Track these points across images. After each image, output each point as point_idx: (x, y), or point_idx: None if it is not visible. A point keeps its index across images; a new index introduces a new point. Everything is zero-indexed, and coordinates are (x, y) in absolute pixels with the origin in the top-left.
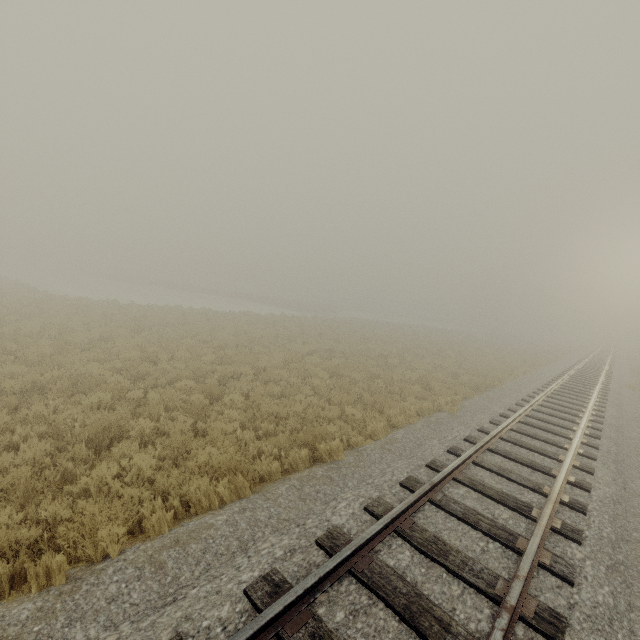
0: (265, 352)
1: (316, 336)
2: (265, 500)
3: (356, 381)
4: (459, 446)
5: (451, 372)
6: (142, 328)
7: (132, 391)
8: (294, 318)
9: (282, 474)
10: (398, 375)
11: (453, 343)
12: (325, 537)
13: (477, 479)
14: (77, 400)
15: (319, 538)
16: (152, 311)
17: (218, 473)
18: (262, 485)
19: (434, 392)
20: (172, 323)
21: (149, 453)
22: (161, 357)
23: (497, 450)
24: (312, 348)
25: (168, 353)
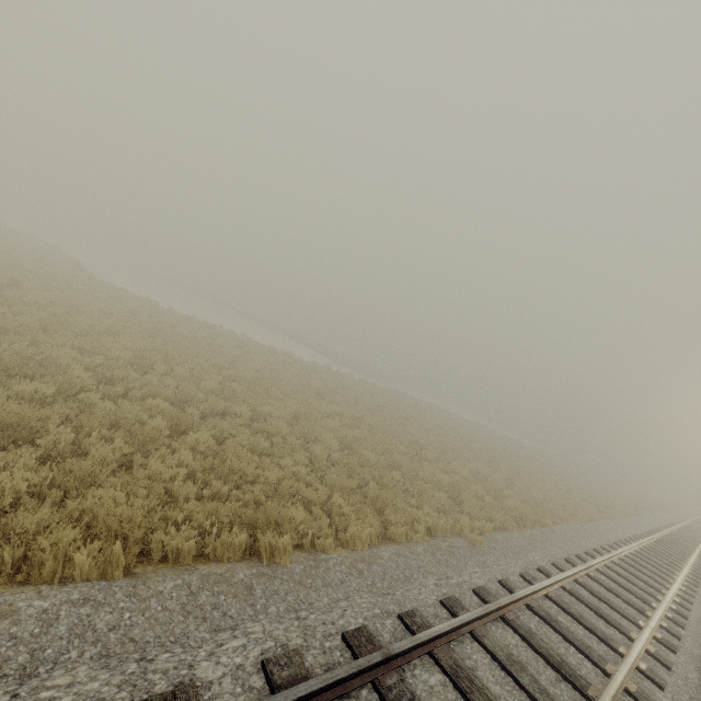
0: (281, 399)
1: (351, 399)
2: (129, 595)
3: (368, 464)
4: (462, 598)
5: (495, 489)
6: (160, 334)
7: (87, 393)
8: (337, 374)
9: (199, 559)
10: (426, 473)
11: (512, 455)
12: (160, 700)
13: (466, 666)
14: (15, 383)
15: (148, 699)
16: (187, 322)
17: (95, 530)
18: (157, 567)
19: (463, 508)
20: (197, 339)
21: (41, 473)
22: (156, 368)
23: (515, 623)
24: (338, 410)
25: (168, 366)
